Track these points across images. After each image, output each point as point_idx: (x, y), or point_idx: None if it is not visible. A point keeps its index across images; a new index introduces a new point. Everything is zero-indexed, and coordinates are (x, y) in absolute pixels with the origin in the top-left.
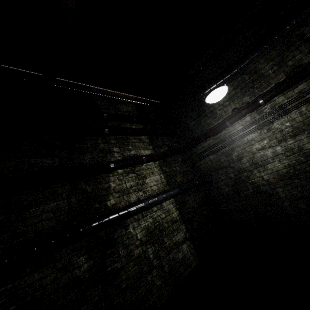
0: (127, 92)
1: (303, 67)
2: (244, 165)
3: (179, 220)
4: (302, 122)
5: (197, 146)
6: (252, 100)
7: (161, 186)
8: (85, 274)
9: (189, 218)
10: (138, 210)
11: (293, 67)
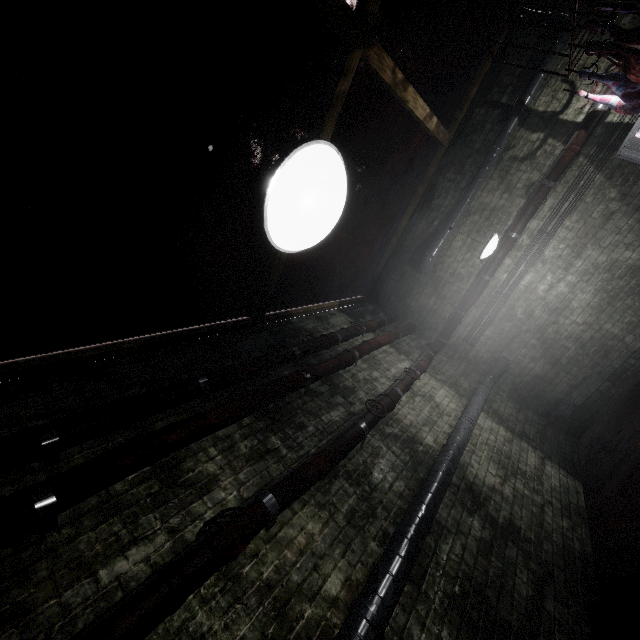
0: (328, 298)
1: (536, 184)
2: (542, 320)
3: (513, 437)
4: (576, 237)
5: (457, 328)
6: (500, 238)
7: (456, 401)
8: (484, 533)
9: (521, 431)
10: (468, 434)
11: (525, 188)
